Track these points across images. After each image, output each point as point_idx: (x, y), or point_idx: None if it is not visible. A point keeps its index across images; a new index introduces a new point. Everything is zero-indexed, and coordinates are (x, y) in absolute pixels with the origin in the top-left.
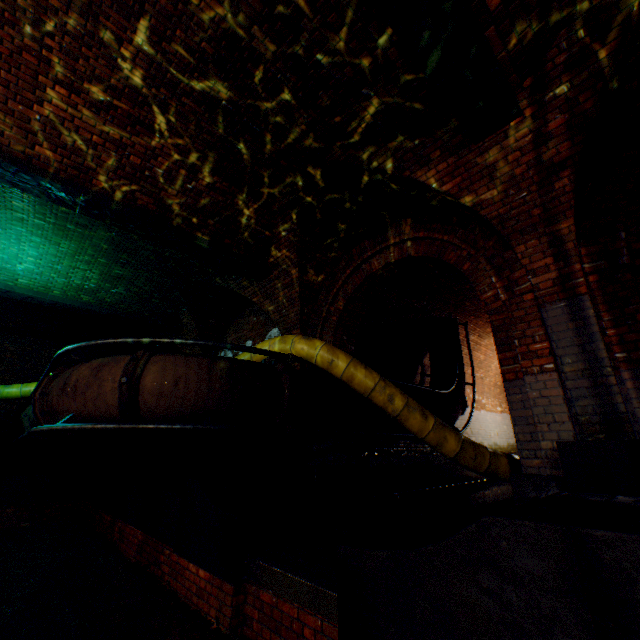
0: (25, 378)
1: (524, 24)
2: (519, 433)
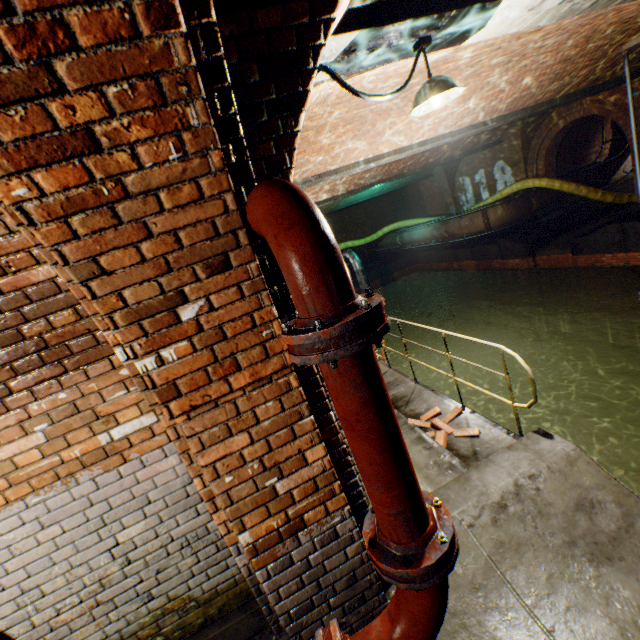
0: (358, 228)
1: (635, 67)
2: (636, 191)
